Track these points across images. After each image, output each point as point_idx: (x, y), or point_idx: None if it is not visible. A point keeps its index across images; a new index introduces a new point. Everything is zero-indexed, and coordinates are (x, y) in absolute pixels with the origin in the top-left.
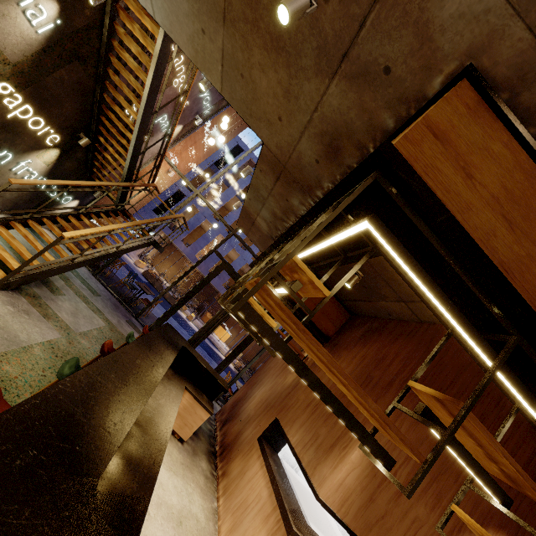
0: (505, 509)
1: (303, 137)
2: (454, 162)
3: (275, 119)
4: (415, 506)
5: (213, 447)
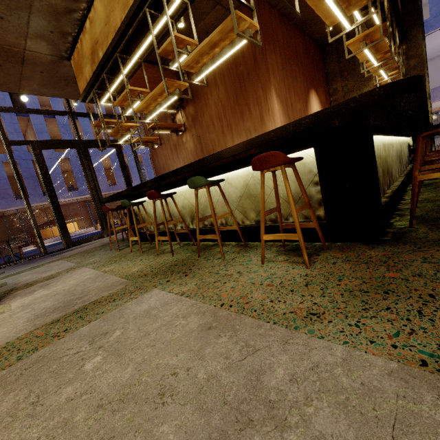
0: (363, 18)
1: None
2: None
3: None
4: (296, 106)
5: None
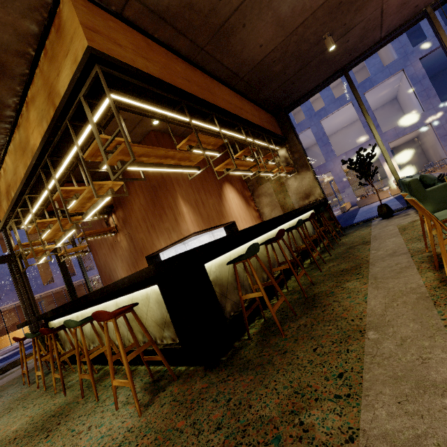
0: (220, 154)
1: None
2: (111, 42)
3: None
4: (209, 202)
5: None
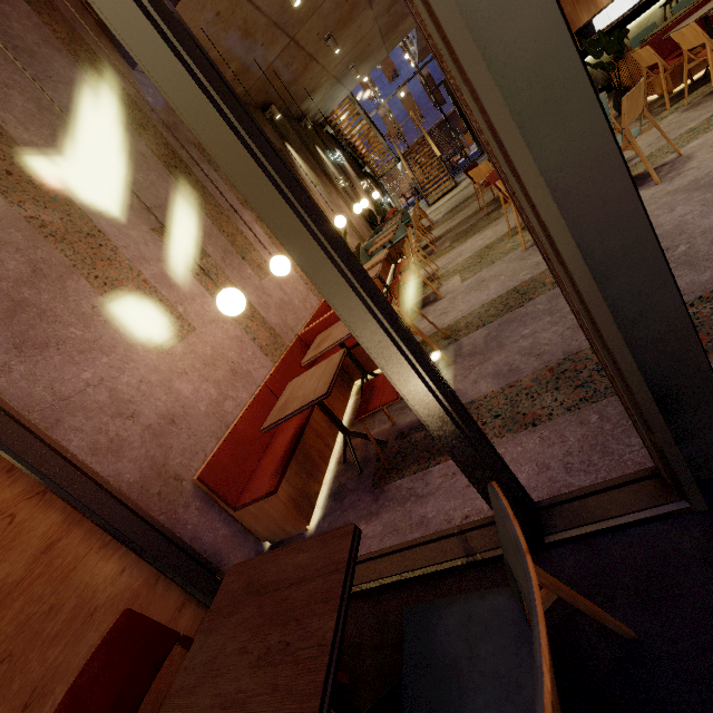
0: None
1: None
2: None
3: None
4: None
5: None
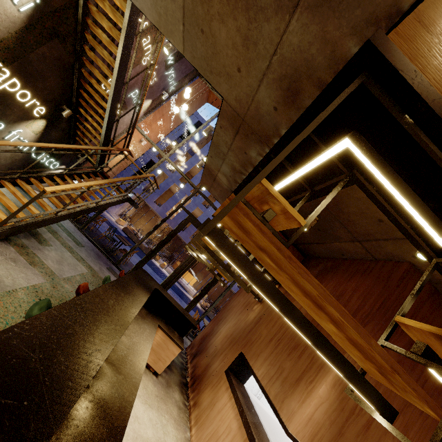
0: None
1: (262, 85)
2: None
3: (234, 71)
4: (383, 439)
5: (185, 379)
